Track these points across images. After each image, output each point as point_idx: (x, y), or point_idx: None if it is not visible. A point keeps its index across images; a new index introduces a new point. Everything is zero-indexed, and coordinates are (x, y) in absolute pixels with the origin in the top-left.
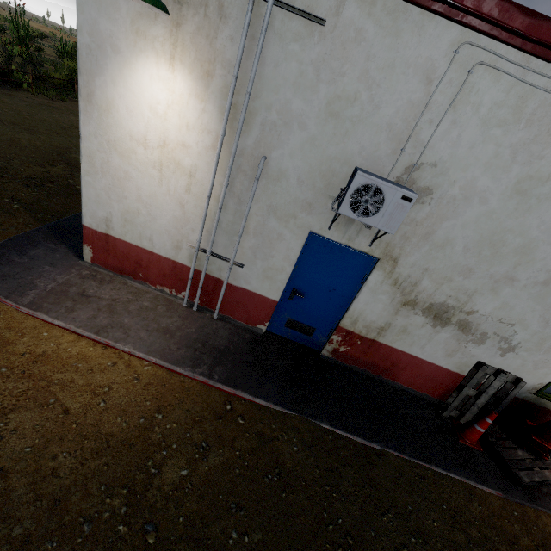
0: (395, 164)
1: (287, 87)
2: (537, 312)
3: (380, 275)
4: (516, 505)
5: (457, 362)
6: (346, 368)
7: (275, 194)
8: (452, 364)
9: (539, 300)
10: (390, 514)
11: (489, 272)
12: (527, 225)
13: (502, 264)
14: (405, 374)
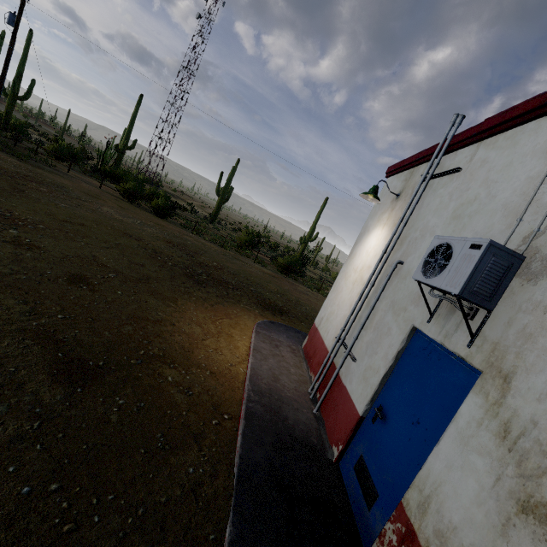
0: (508, 236)
1: (430, 214)
2: None
3: (477, 406)
4: None
5: None
6: None
7: (399, 290)
8: None
9: None
10: None
11: None
12: None
13: None
14: None
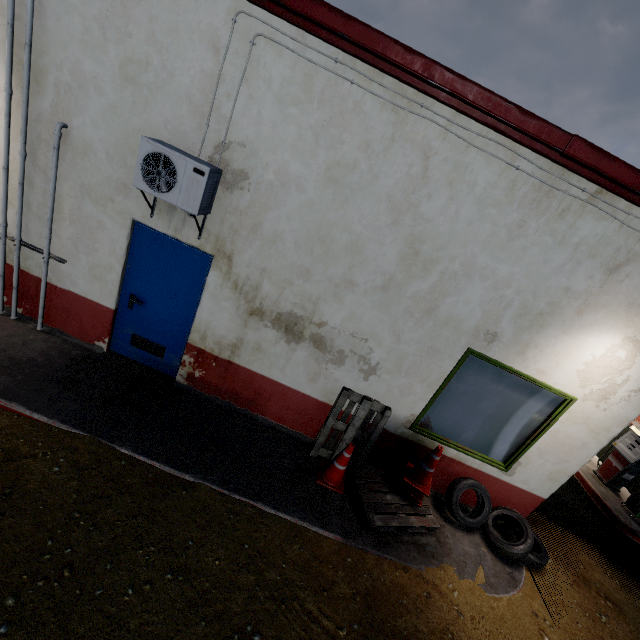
0: (203, 140)
1: (74, 44)
2: (386, 323)
3: (218, 277)
4: (357, 552)
5: (323, 388)
6: (203, 398)
7: (85, 170)
8: (318, 392)
9: (384, 309)
10: (154, 547)
11: (327, 274)
12: (349, 218)
13: (337, 265)
14: (273, 406)
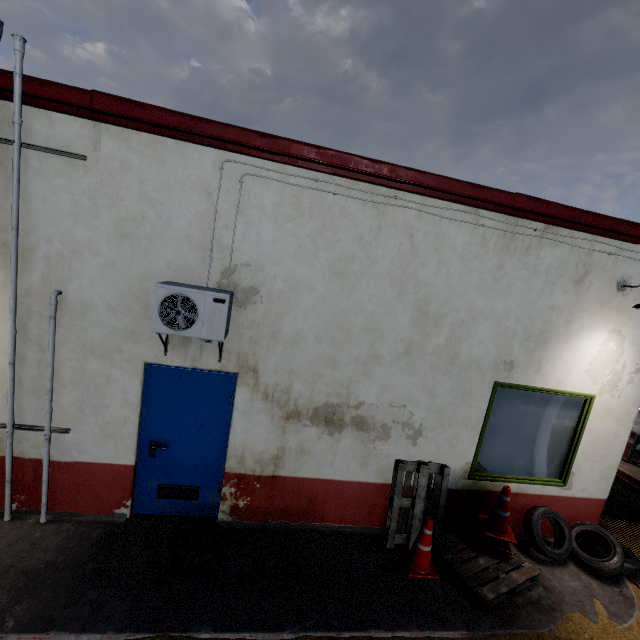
0: (209, 270)
1: (64, 217)
2: (417, 384)
3: (246, 392)
4: None
5: (376, 469)
6: (255, 529)
7: (85, 329)
8: (373, 474)
9: (412, 371)
10: None
11: (352, 356)
12: (360, 301)
13: (360, 345)
14: (330, 507)
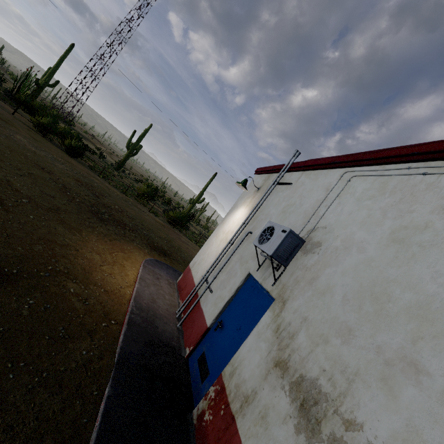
0: (302, 228)
1: (272, 206)
2: None
3: (269, 317)
4: None
5: None
6: None
7: (246, 249)
8: None
9: None
10: None
11: (375, 341)
12: (416, 275)
13: (392, 331)
14: None
